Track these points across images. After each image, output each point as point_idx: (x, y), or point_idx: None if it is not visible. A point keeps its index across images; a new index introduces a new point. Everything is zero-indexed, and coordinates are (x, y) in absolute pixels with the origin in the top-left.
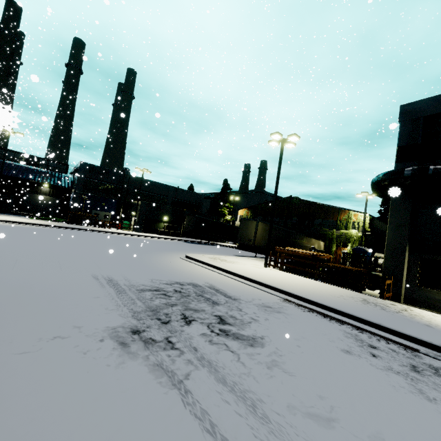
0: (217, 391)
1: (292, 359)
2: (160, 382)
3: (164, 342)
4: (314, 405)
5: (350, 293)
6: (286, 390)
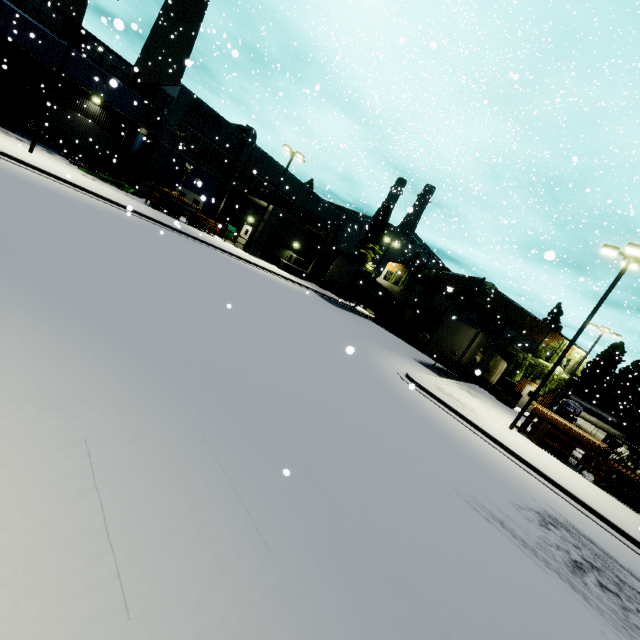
0: None
1: None
2: None
3: None
4: None
5: None
6: None
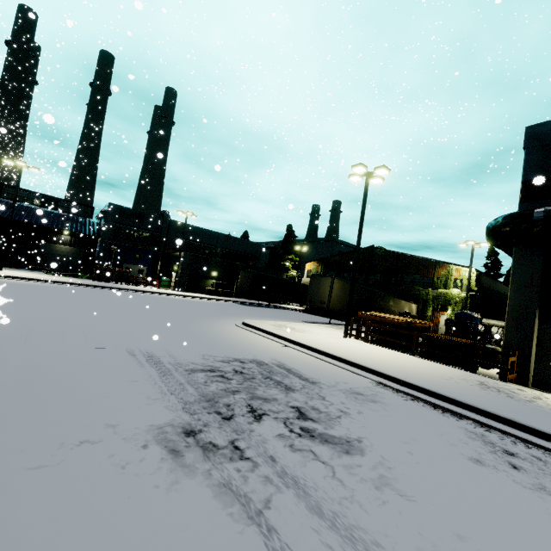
0: (312, 527)
1: (406, 474)
2: (230, 514)
3: (229, 448)
4: (453, 550)
5: (461, 374)
6: (409, 525)
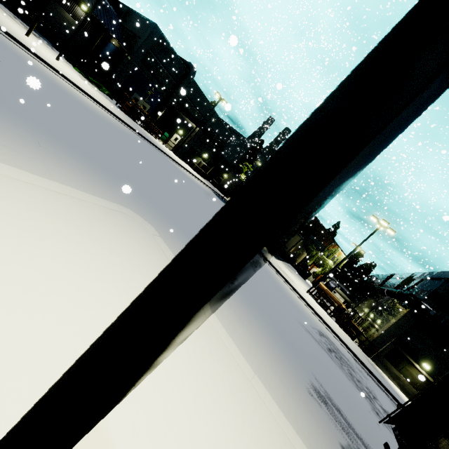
0: None
1: None
2: None
3: None
4: None
5: (358, 348)
6: None
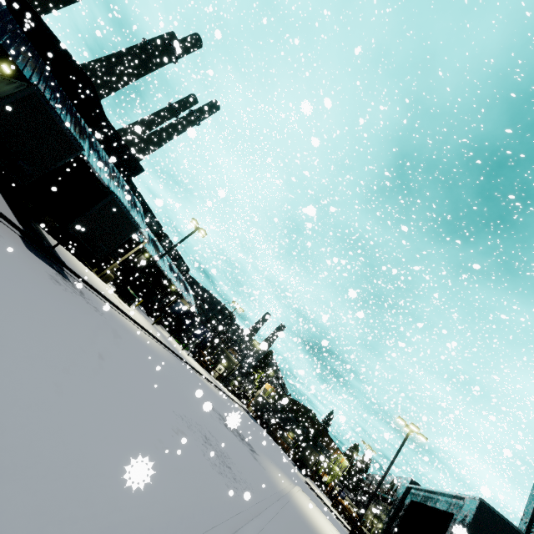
0: None
1: None
2: None
3: None
4: None
5: None
6: None
